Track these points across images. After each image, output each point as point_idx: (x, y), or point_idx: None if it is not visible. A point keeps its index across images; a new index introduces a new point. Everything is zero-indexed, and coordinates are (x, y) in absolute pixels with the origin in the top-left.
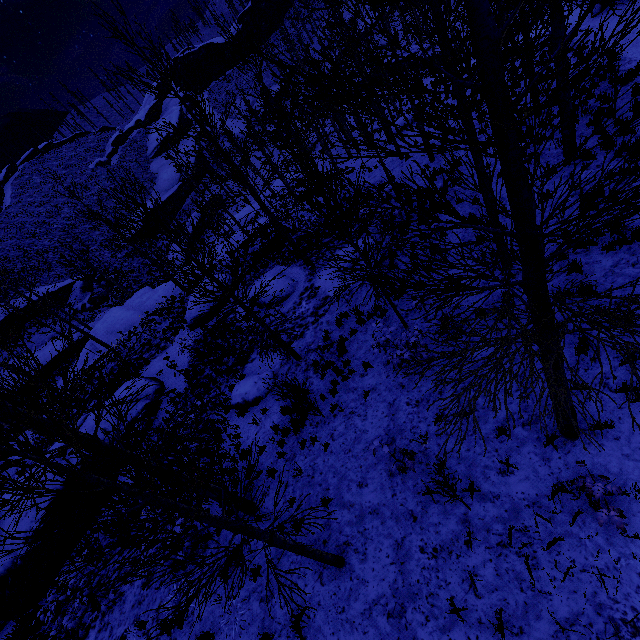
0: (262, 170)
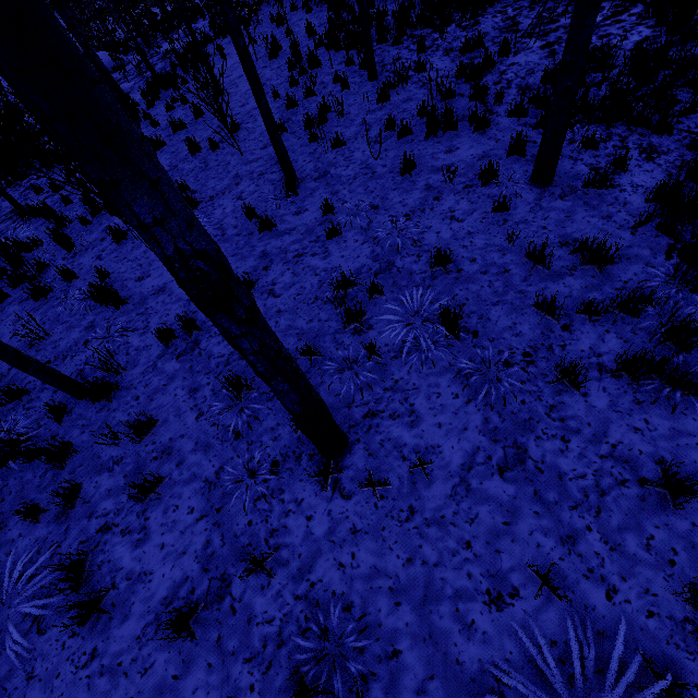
0: None
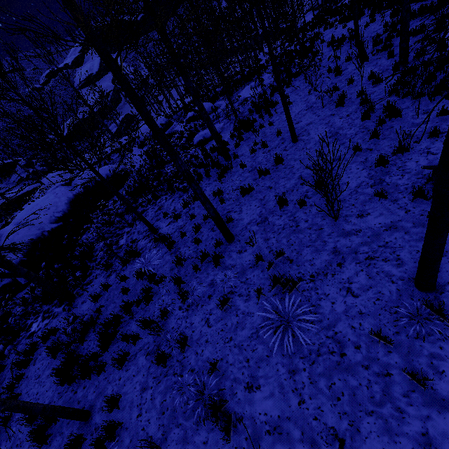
0: (163, 101)
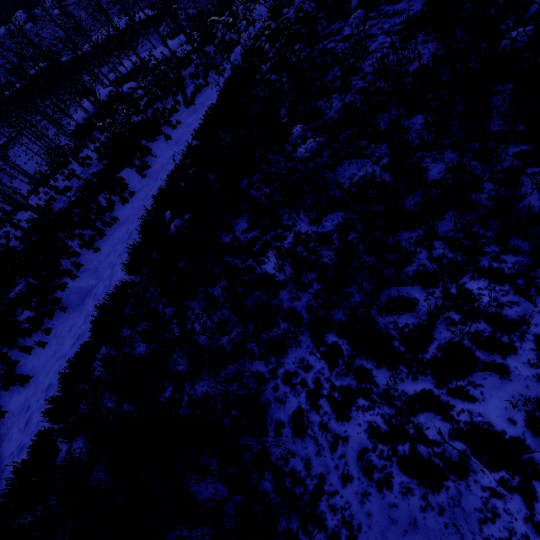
0: None
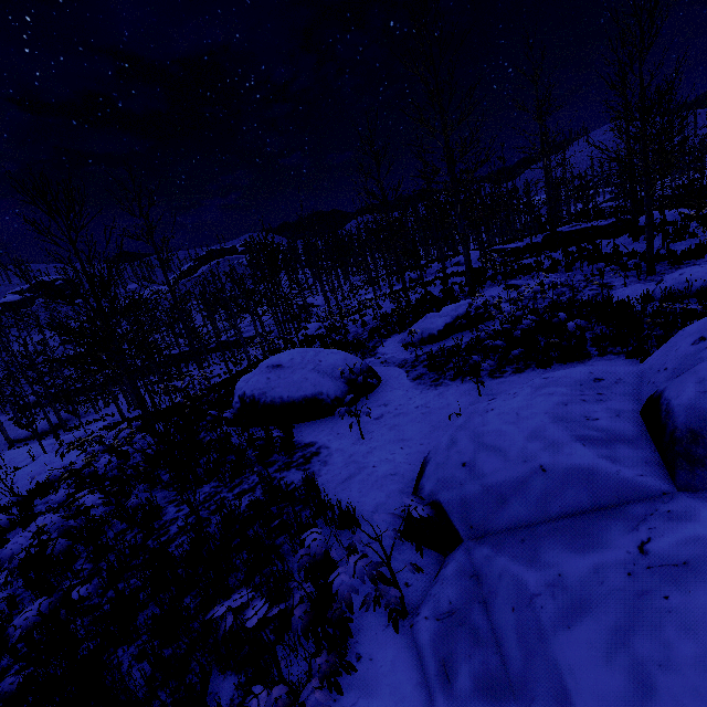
0: None
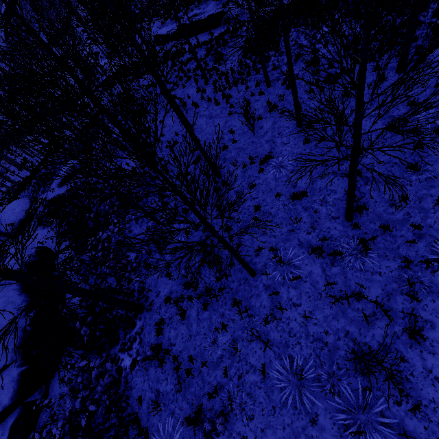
0: None
